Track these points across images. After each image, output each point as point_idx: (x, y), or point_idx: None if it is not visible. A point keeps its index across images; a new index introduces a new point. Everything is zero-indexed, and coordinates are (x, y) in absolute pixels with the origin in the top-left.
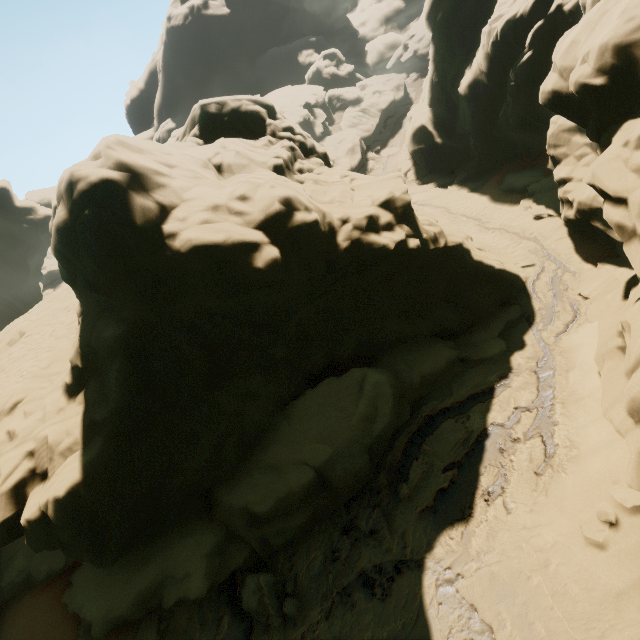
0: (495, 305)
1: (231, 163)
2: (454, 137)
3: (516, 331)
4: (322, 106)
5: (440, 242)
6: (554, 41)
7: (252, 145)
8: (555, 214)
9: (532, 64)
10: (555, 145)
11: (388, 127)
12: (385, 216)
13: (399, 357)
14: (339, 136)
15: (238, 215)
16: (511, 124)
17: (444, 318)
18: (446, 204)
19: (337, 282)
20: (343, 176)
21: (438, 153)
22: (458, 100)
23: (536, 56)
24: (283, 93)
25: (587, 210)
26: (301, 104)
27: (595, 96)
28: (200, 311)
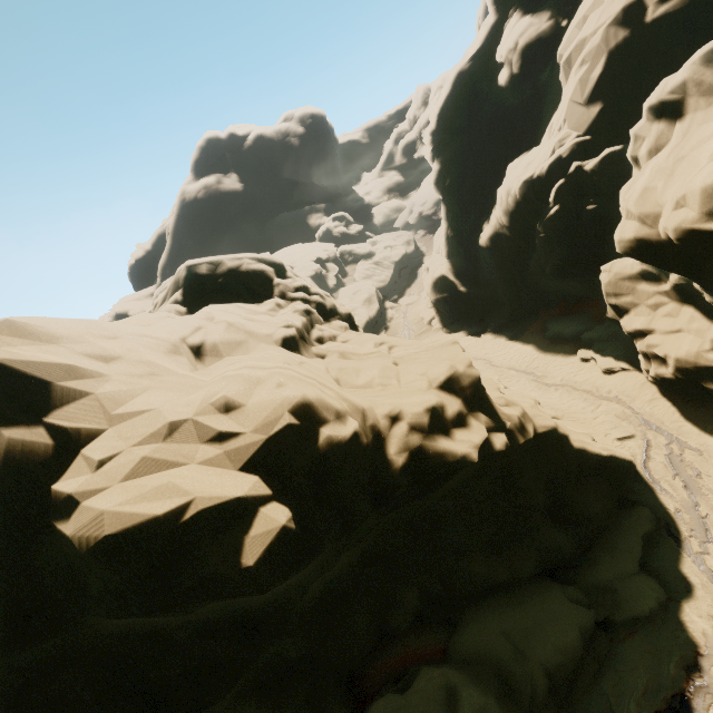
0: (614, 510)
1: (218, 341)
2: (478, 285)
3: (662, 555)
4: (334, 260)
5: (528, 430)
6: (580, 196)
7: (253, 311)
8: (631, 367)
9: (561, 217)
10: (616, 294)
11: (403, 277)
12: (452, 404)
13: (496, 624)
14: (354, 287)
15: (215, 445)
16: (548, 273)
17: (553, 544)
18: (485, 355)
19: (388, 513)
20: (378, 344)
21: (463, 301)
22: (477, 251)
23: (564, 210)
24: (293, 250)
25: (692, 369)
26: (312, 259)
27: (711, 242)
28: (131, 630)
